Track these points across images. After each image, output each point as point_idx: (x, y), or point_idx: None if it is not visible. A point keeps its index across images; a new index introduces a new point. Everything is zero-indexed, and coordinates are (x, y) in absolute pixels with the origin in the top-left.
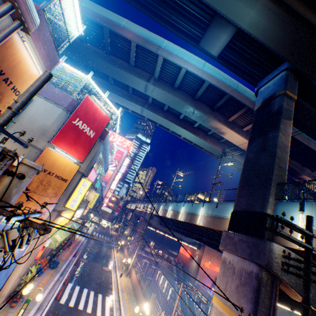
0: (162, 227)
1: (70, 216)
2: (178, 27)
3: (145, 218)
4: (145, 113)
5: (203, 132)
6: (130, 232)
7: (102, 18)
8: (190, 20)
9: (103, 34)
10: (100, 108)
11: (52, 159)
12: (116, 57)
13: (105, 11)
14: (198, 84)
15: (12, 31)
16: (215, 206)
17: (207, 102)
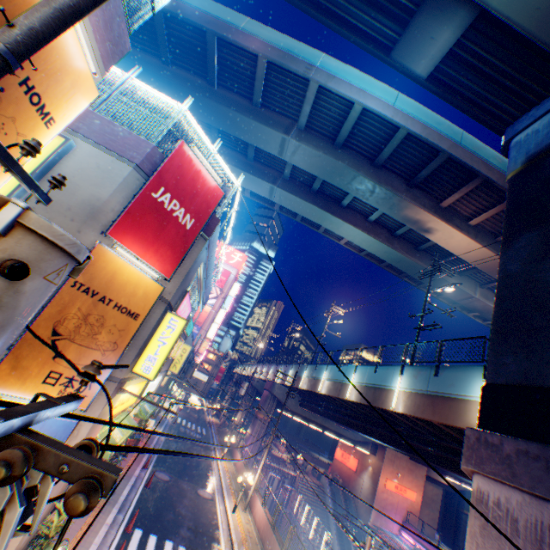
0: (304, 411)
1: (140, 389)
2: (351, 24)
3: (272, 393)
4: (278, 197)
5: (386, 231)
6: (243, 419)
7: (205, 16)
8: (375, 7)
9: (206, 47)
10: (206, 171)
11: (109, 270)
12: (227, 90)
13: (209, 3)
14: (384, 134)
15: None
16: (431, 372)
17: (399, 172)
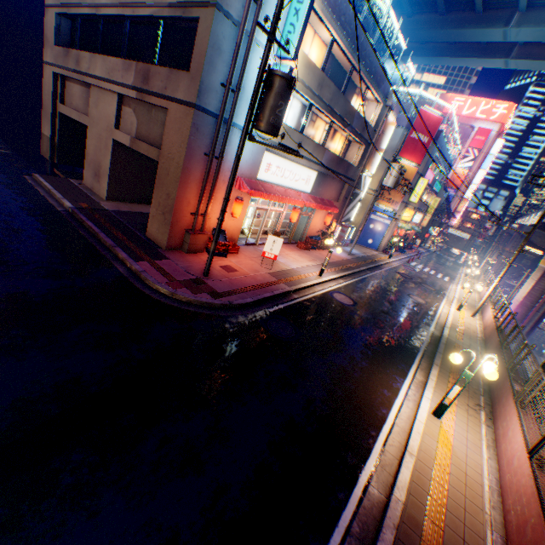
0: None
1: (410, 215)
2: None
3: (518, 234)
4: (512, 66)
5: None
6: (494, 258)
7: None
8: None
9: None
10: (432, 114)
11: None
12: (453, 13)
13: None
14: None
15: (388, 116)
16: None
17: None
